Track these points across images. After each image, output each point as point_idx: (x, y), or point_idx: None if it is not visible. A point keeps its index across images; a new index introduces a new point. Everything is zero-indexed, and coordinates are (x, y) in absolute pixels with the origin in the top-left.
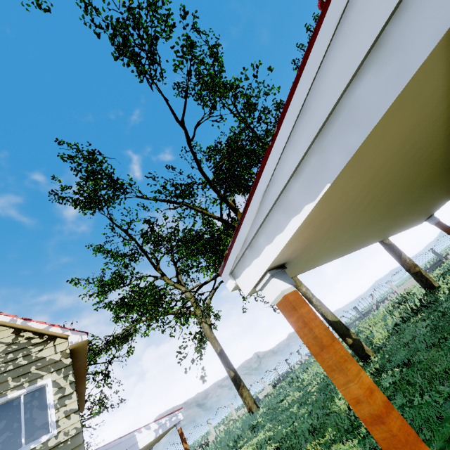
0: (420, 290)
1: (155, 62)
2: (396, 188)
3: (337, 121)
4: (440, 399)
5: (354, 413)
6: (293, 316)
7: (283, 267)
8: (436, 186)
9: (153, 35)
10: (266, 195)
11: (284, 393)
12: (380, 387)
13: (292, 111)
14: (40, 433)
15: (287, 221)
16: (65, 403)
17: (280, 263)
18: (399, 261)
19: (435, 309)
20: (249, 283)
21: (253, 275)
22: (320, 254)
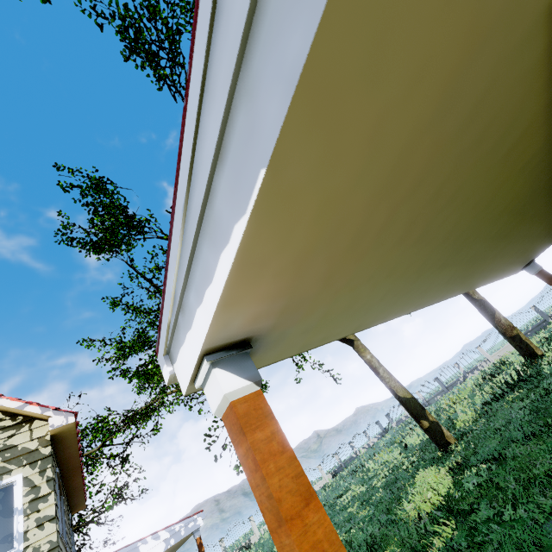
0: (518, 358)
1: (177, 64)
2: (460, 207)
3: (267, 10)
4: (540, 516)
5: (425, 524)
6: (241, 445)
7: (243, 346)
8: (535, 214)
9: (175, 29)
10: (188, 209)
11: (344, 485)
12: (461, 491)
13: (203, 16)
14: (0, 549)
15: (215, 259)
16: (39, 507)
17: (234, 339)
18: (492, 322)
19: (537, 385)
20: (185, 374)
21: (188, 360)
22: (335, 319)
